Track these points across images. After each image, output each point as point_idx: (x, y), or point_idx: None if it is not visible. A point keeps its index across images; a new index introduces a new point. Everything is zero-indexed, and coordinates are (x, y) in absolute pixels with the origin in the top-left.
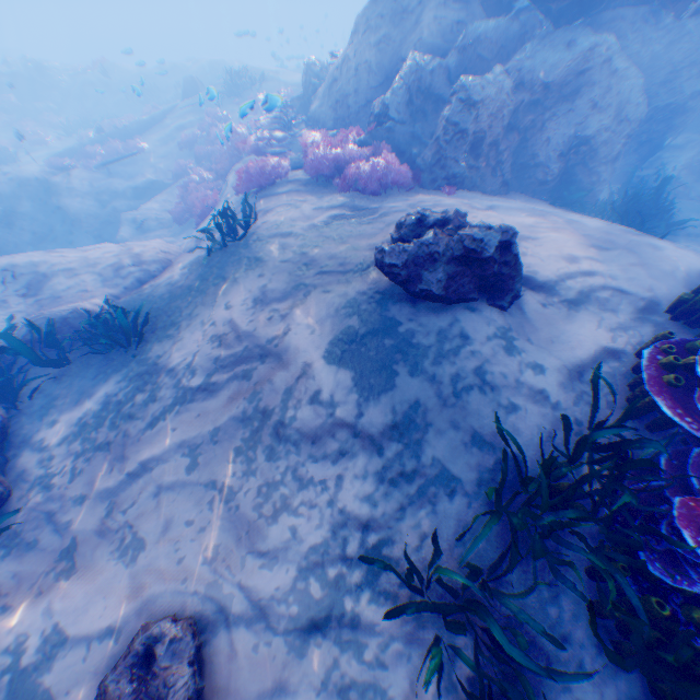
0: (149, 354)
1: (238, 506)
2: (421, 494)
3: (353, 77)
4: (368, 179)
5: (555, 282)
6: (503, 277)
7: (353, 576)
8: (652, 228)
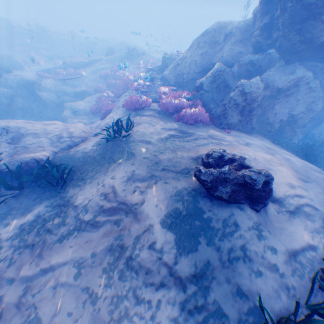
0: (66, 194)
1: (100, 309)
2: (205, 323)
3: (187, 65)
4: (189, 118)
5: (282, 197)
6: (260, 195)
7: None
8: (319, 162)
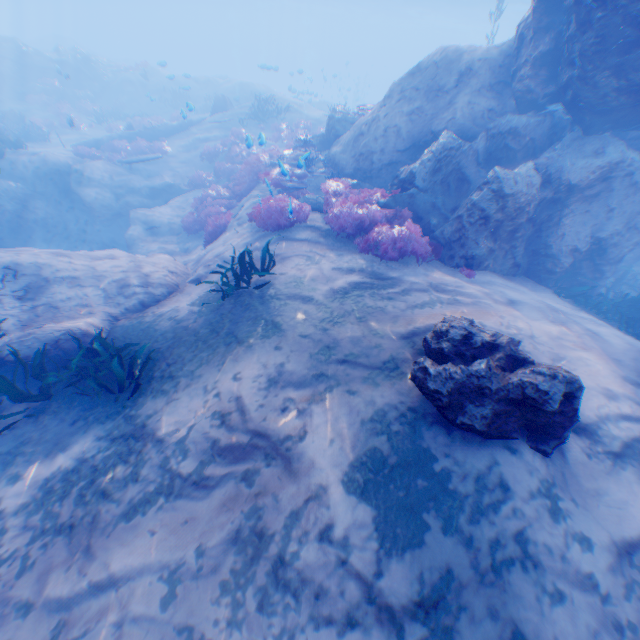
0: (139, 412)
1: None
2: None
3: (381, 136)
4: (390, 247)
5: (595, 422)
6: (553, 422)
7: None
8: None
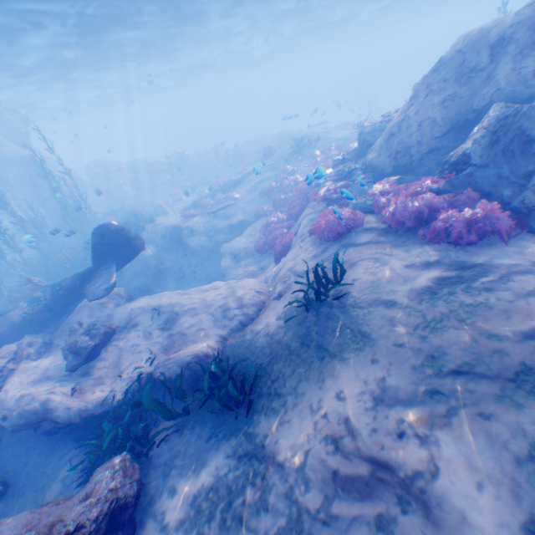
0: (256, 430)
1: None
2: None
3: (415, 131)
4: (464, 232)
5: None
6: None
7: None
8: None
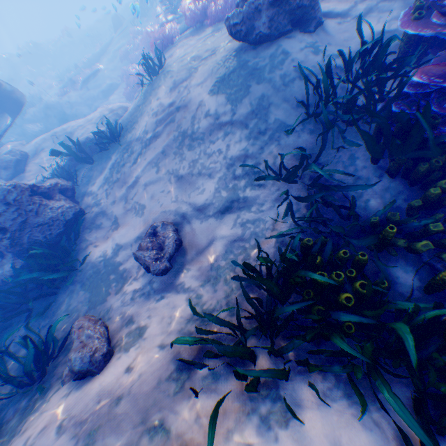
0: (126, 140)
1: (181, 176)
2: (272, 140)
3: None
4: (224, 10)
5: (346, 9)
6: (305, 9)
7: (242, 185)
8: None
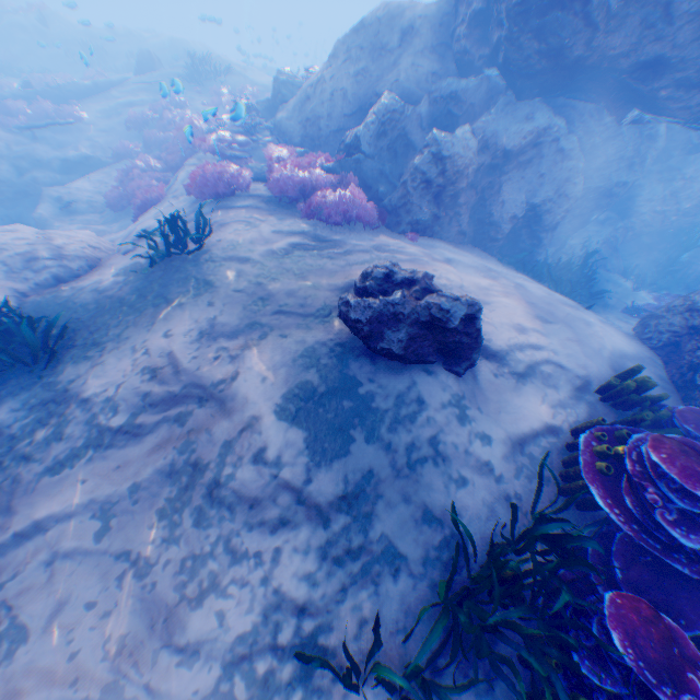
0: (60, 379)
1: (156, 585)
2: (366, 574)
3: (327, 99)
4: (334, 211)
5: (505, 351)
6: (462, 345)
7: (286, 672)
8: (579, 295)
